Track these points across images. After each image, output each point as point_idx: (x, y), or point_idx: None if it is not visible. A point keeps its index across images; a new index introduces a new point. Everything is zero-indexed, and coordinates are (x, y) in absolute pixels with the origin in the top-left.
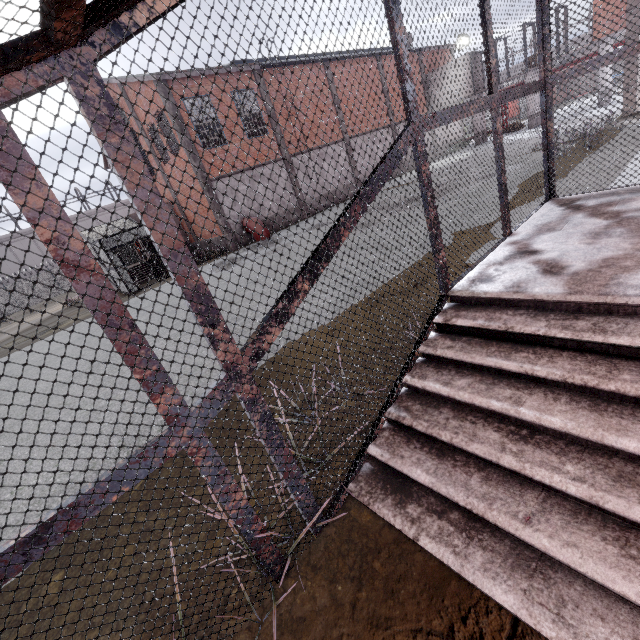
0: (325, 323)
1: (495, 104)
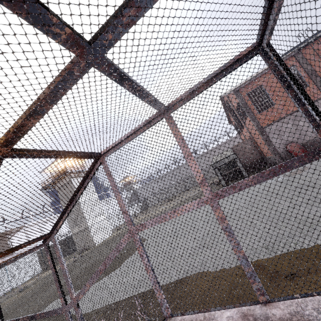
0: (220, 268)
1: (209, 201)
